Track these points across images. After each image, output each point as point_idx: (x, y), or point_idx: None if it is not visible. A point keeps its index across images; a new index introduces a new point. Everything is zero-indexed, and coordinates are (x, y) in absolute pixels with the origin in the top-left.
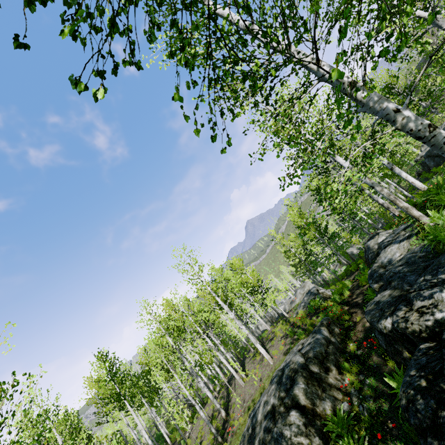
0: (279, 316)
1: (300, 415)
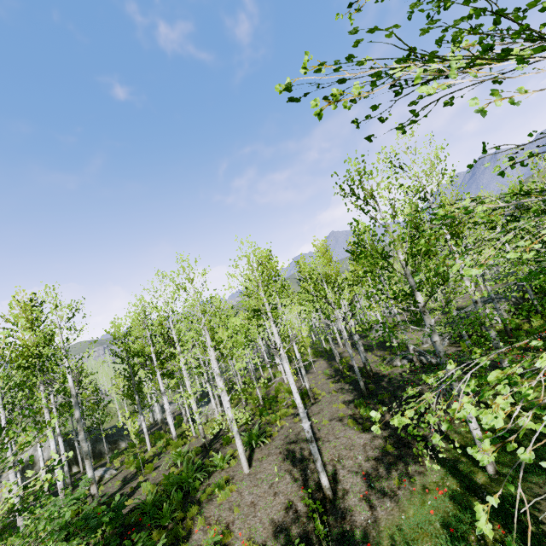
0: None
1: None
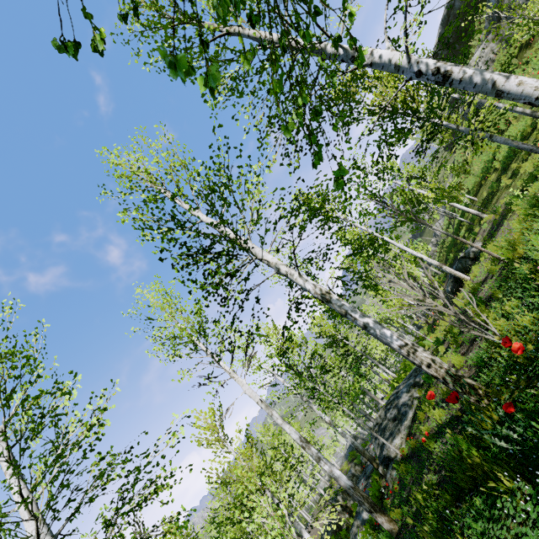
0: None
1: (340, 507)
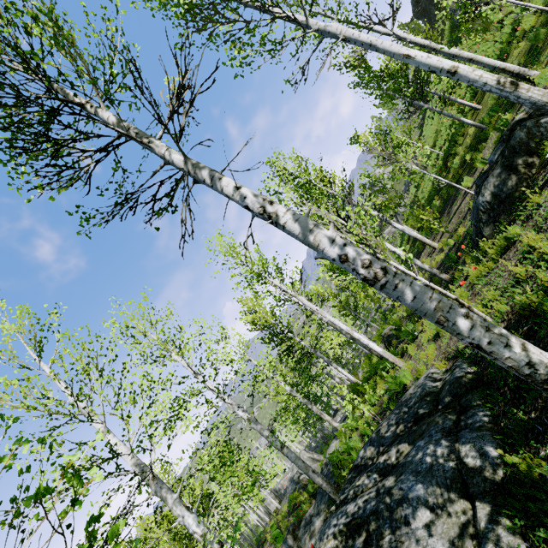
0: (285, 492)
1: None
